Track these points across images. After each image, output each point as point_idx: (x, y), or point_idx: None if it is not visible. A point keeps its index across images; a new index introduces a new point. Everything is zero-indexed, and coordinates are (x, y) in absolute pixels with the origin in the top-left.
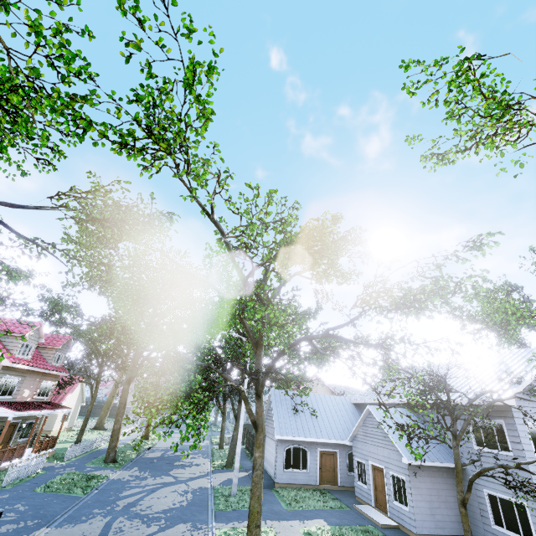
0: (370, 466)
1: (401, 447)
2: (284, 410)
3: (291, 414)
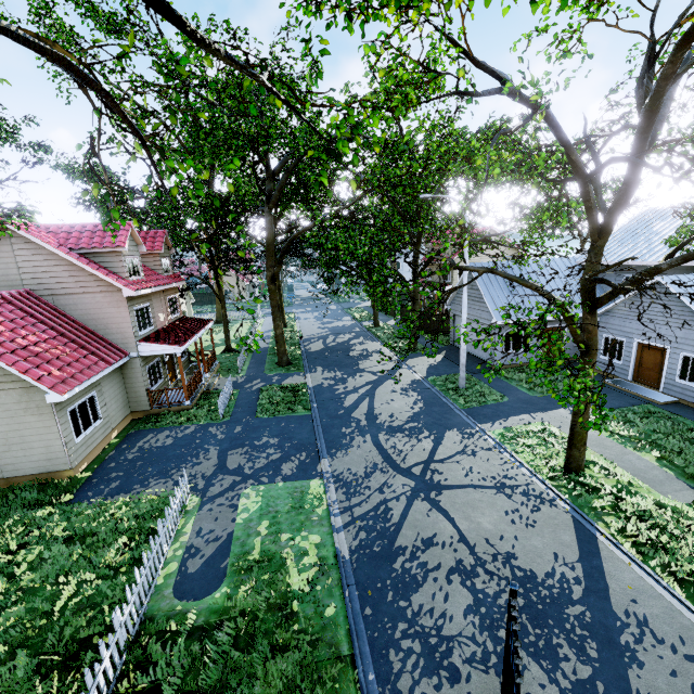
0: (636, 345)
1: None
2: (496, 289)
3: (506, 293)
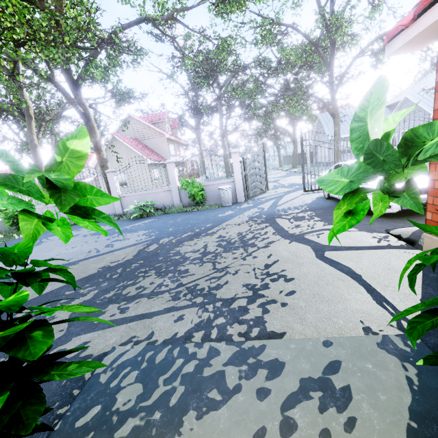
0: (401, 134)
1: (431, 110)
2: (331, 124)
3: None
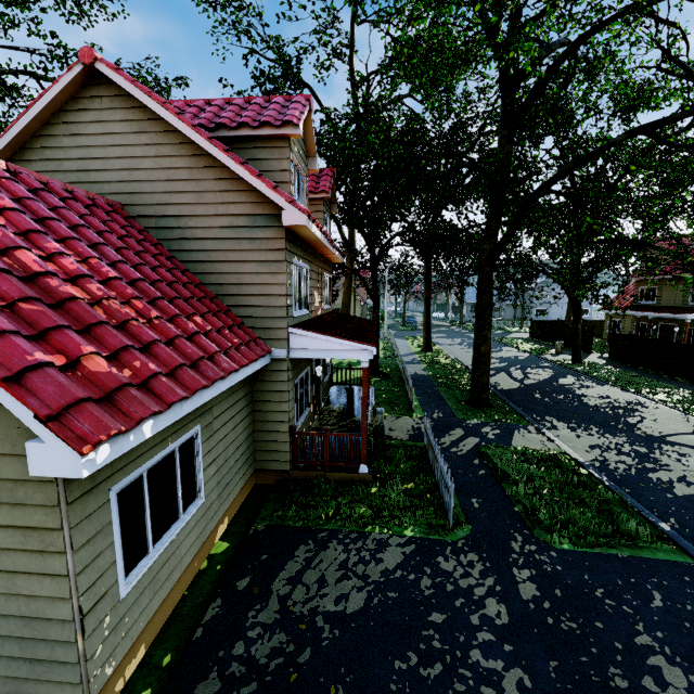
0: None
1: None
2: None
3: None
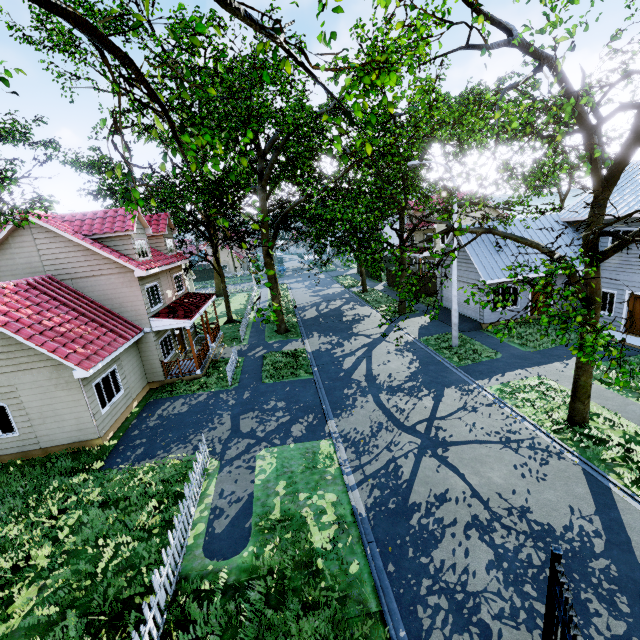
0: (627, 296)
1: None
2: (483, 250)
3: (492, 253)
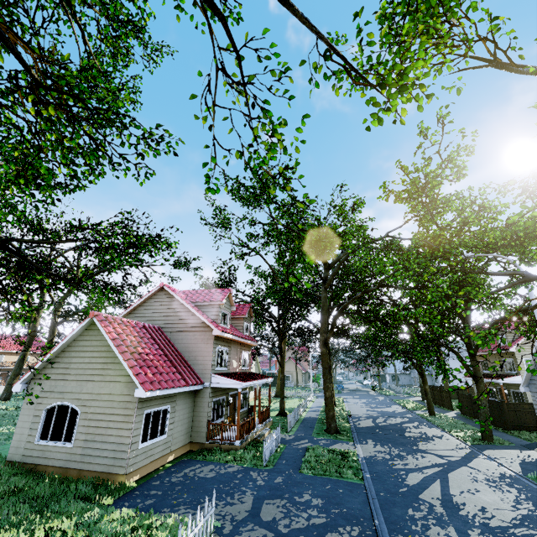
0: None
1: None
2: None
3: None
